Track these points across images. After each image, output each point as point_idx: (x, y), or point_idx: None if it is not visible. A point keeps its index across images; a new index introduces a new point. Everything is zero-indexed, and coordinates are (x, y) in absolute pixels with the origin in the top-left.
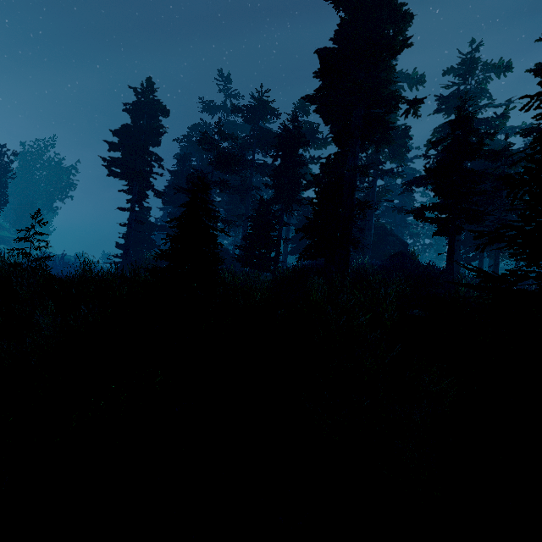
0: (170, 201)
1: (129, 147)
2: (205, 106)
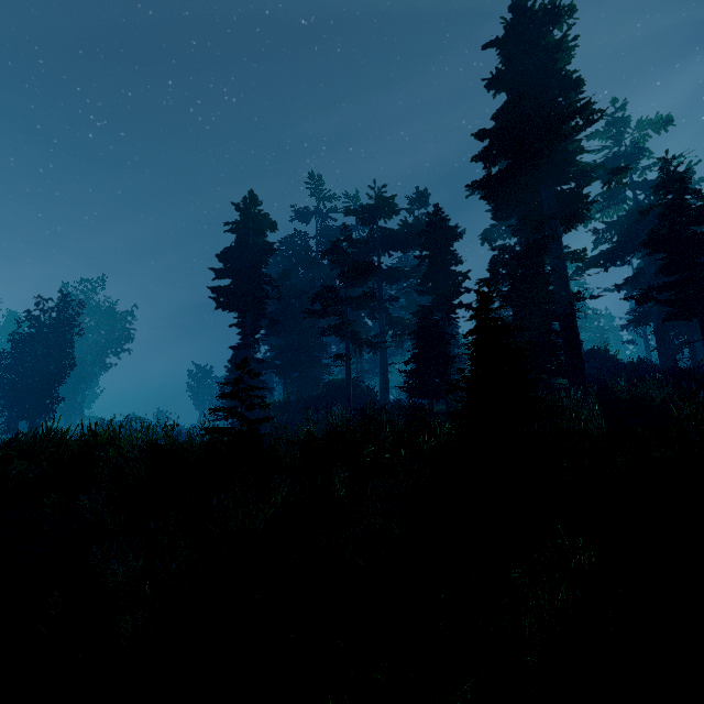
0: (276, 331)
1: (241, 272)
2: (297, 214)
